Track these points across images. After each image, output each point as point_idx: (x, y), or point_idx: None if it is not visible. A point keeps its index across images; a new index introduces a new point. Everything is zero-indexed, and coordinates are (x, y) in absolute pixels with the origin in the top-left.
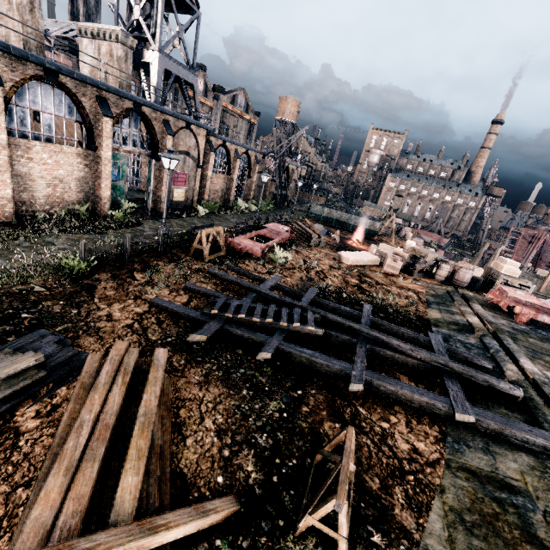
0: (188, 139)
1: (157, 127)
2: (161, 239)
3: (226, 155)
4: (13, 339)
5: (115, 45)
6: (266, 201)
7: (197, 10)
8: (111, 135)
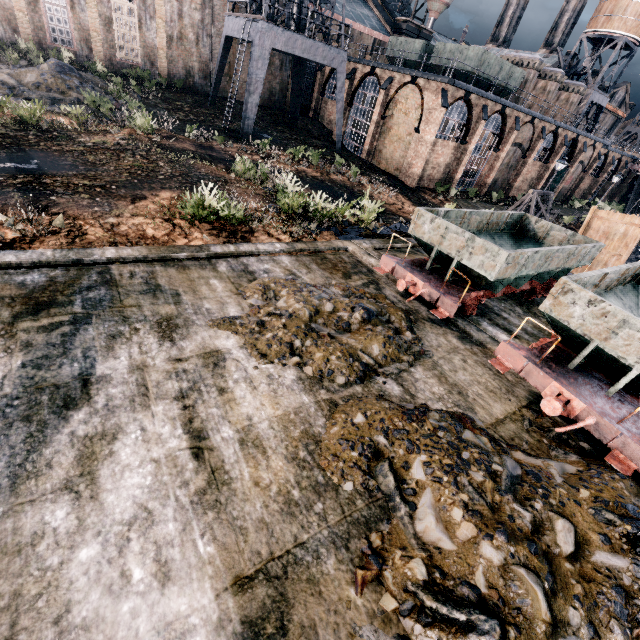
0: (588, 152)
1: (578, 147)
2: None
3: (602, 161)
4: None
5: (573, 95)
6: (616, 204)
7: (635, 49)
8: (560, 155)
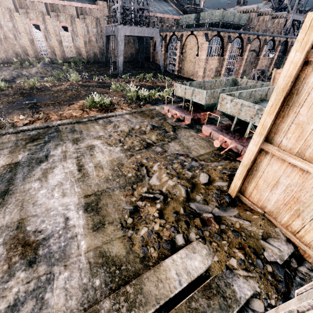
0: None
1: (289, 44)
2: None
3: None
4: None
5: (281, 19)
6: None
7: None
8: (278, 51)
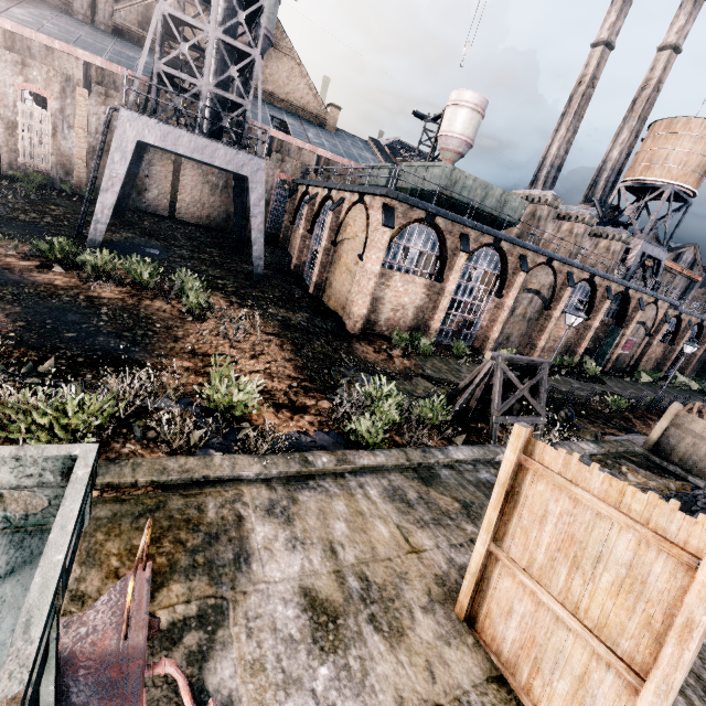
0: (650, 312)
1: (631, 303)
2: (657, 400)
3: (674, 325)
4: (625, 433)
5: (615, 243)
6: None
7: (690, 200)
8: (604, 311)
